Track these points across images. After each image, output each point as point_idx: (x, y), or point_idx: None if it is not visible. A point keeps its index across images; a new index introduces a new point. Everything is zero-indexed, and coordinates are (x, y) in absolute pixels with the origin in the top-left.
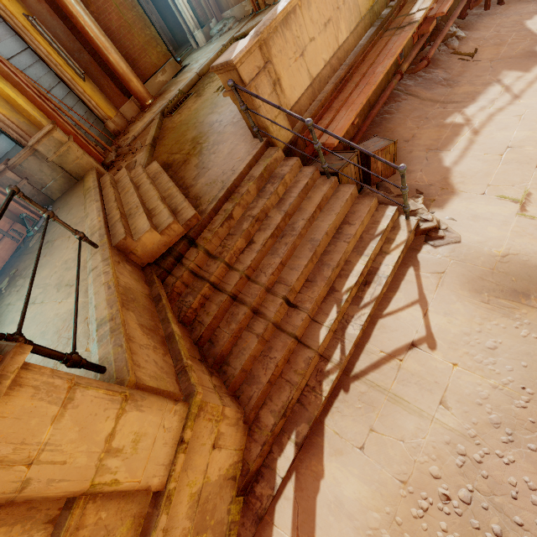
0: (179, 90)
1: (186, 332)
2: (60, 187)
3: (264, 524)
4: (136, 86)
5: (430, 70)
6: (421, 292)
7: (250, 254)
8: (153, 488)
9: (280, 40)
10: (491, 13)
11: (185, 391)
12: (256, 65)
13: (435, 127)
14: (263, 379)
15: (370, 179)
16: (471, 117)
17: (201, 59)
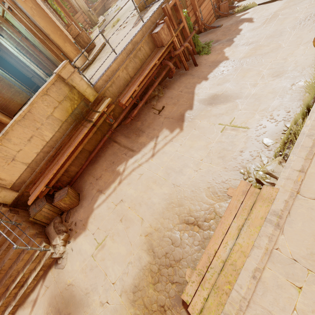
0: None
1: None
2: None
3: None
4: (5, 121)
5: (135, 122)
6: (37, 297)
7: None
8: None
9: None
10: (187, 73)
11: None
12: None
13: (111, 171)
14: None
15: (62, 210)
16: (126, 169)
17: None
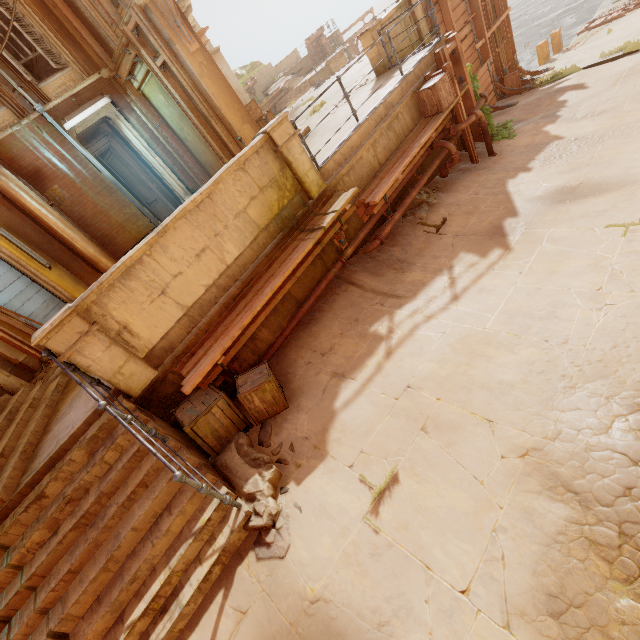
0: None
1: None
2: None
3: None
4: (105, 266)
5: (387, 247)
6: None
7: (43, 554)
8: None
9: (122, 293)
10: (478, 168)
11: None
12: (76, 332)
13: (357, 336)
14: None
15: (252, 418)
16: (396, 327)
17: None
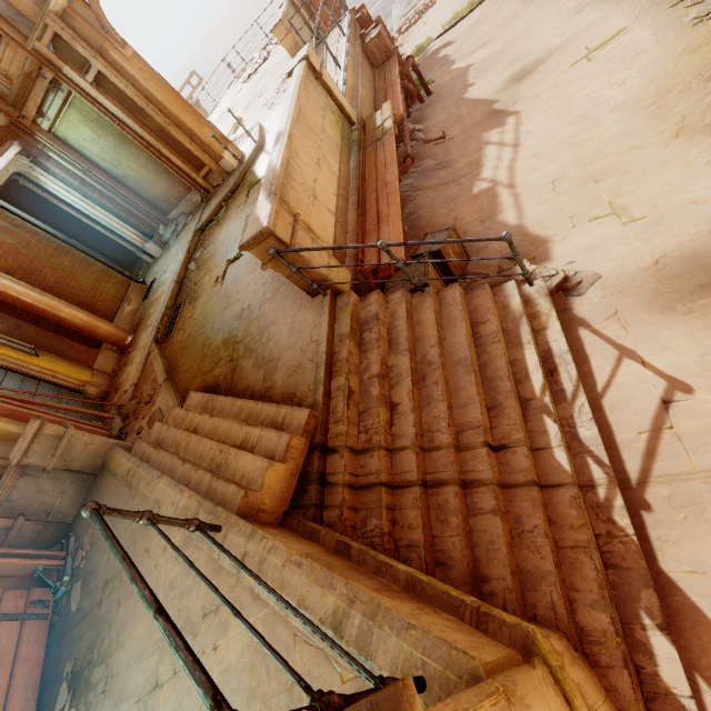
0: (163, 307)
1: None
2: (74, 499)
3: None
4: (106, 330)
5: (418, 163)
6: (615, 344)
7: (405, 420)
8: None
9: (292, 192)
10: (429, 104)
11: (514, 642)
12: (287, 223)
13: (468, 202)
14: (547, 566)
15: (452, 275)
16: (494, 178)
17: (170, 267)
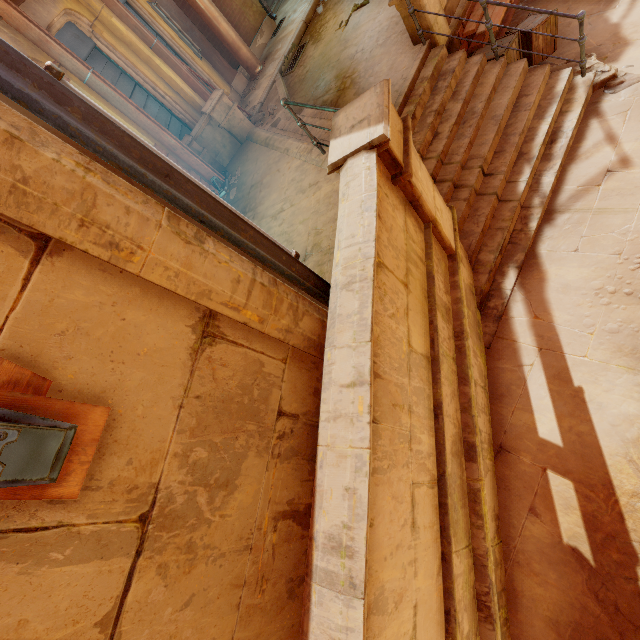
0: (291, 44)
1: None
2: (228, 153)
3: (503, 321)
4: (245, 54)
5: None
6: (609, 132)
7: (440, 142)
8: (452, 247)
9: None
10: None
11: None
12: None
13: None
14: (477, 230)
15: (531, 60)
16: None
17: (300, 7)
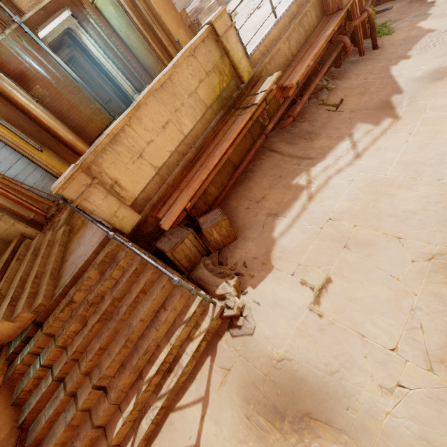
0: None
1: (15, 415)
2: None
3: None
4: (81, 149)
5: (298, 123)
6: (208, 388)
7: (79, 338)
8: None
9: (111, 155)
10: (365, 59)
11: None
12: (82, 184)
13: (282, 187)
14: None
15: (211, 247)
16: (313, 179)
17: None
